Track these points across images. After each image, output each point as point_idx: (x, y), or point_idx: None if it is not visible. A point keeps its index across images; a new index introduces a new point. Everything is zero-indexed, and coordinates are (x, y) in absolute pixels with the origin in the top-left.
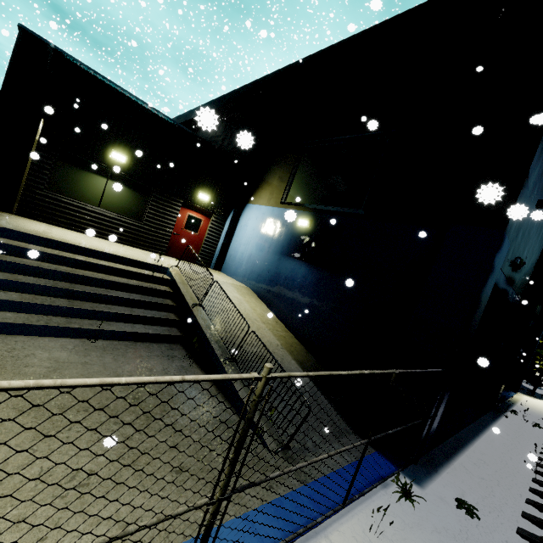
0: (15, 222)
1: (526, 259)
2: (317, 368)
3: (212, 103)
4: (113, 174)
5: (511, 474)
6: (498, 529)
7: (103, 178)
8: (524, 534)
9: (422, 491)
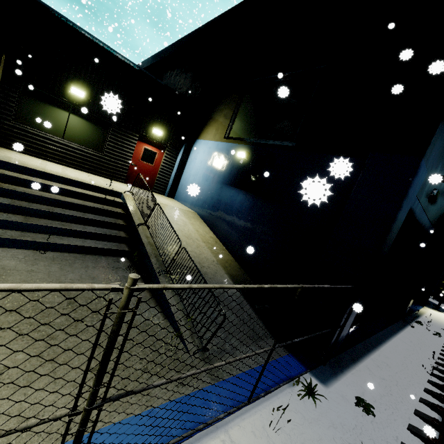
0: None
1: (443, 191)
2: (247, 282)
3: (169, 48)
4: (74, 108)
5: (409, 376)
6: (391, 425)
7: (65, 112)
8: (414, 431)
9: (326, 390)
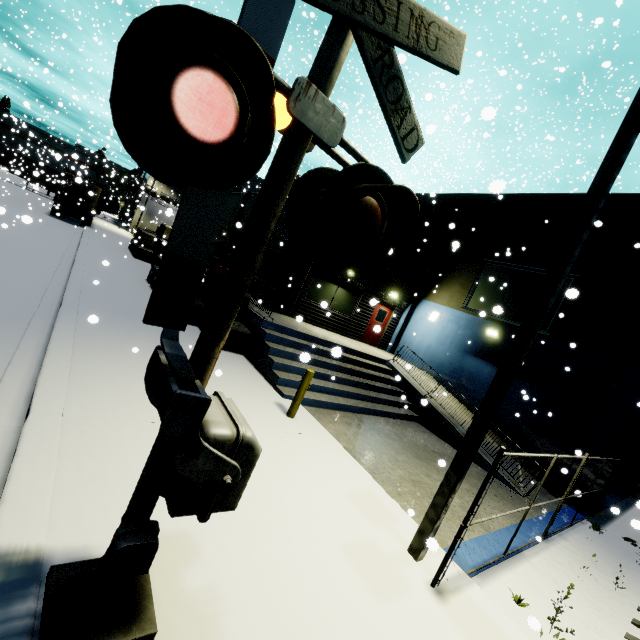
0: (307, 328)
1: None
2: (507, 448)
3: None
4: (341, 282)
5: None
6: None
7: (335, 286)
8: None
9: (603, 530)
